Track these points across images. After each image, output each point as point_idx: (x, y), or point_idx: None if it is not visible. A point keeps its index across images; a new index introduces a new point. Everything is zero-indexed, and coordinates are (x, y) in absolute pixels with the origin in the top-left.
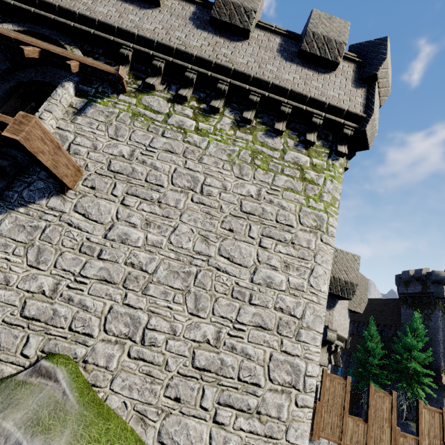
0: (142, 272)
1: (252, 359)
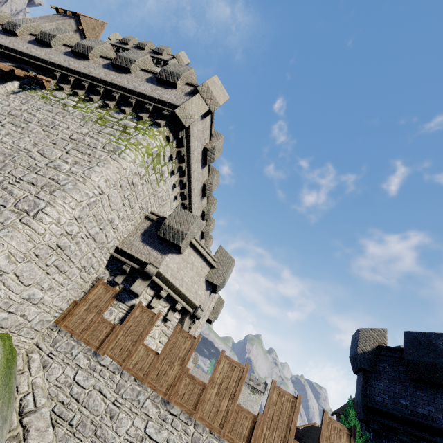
0: None
1: (12, 195)
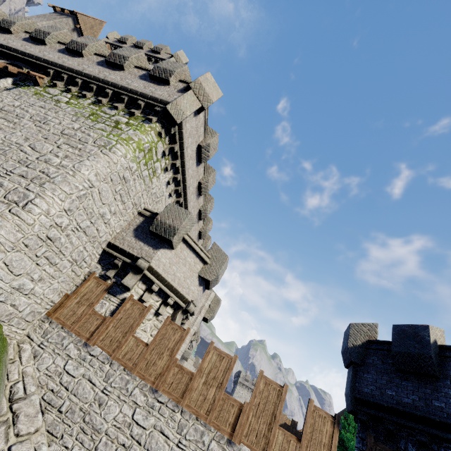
0: None
1: (2, 187)
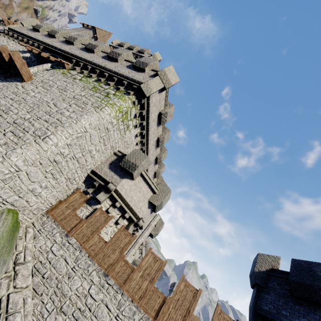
0: (24, 100)
1: (33, 126)
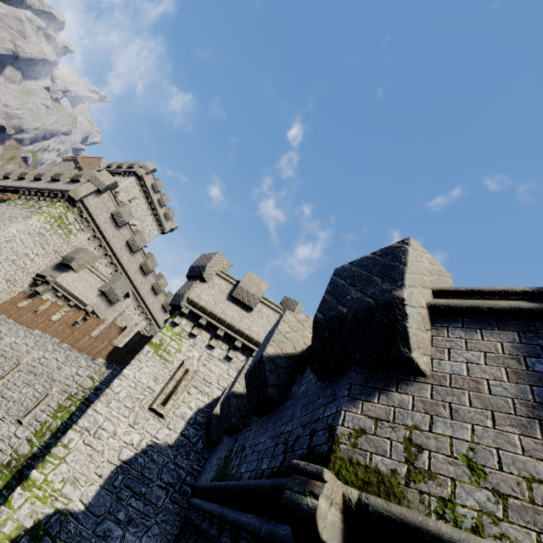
0: None
1: None
